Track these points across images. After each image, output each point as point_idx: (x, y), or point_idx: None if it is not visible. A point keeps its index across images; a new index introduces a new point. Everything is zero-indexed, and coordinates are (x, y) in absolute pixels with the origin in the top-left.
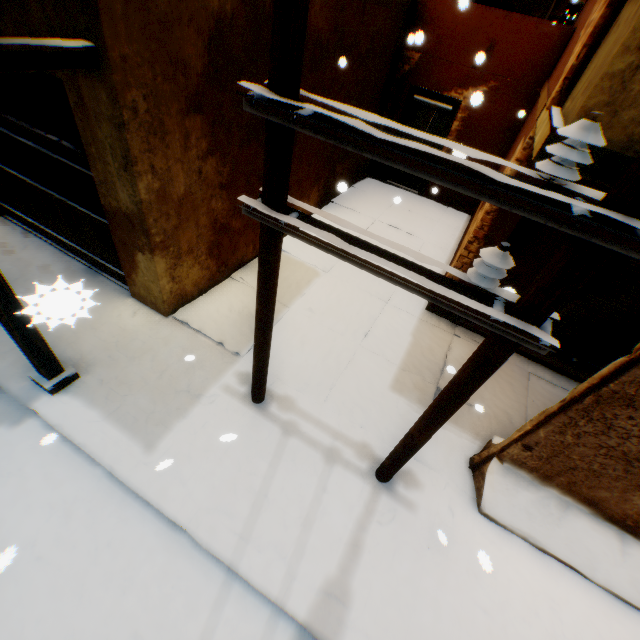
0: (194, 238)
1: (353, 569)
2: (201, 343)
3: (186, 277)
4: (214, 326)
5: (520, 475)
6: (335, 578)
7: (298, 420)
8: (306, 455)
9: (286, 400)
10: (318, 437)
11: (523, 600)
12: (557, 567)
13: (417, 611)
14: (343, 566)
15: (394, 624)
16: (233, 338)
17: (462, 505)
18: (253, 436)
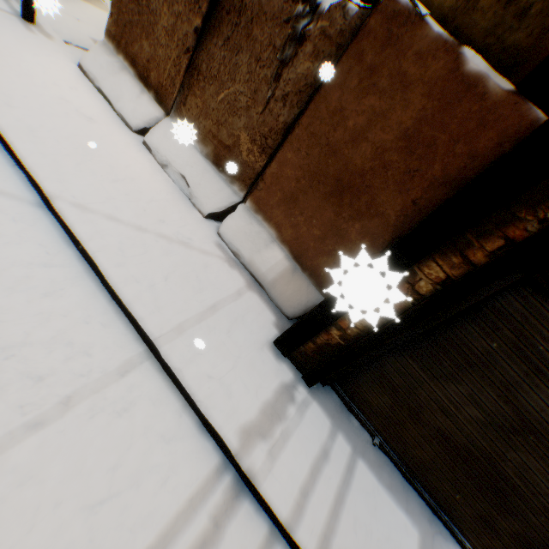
0: None
1: None
2: None
3: None
4: None
5: (110, 49)
6: None
7: None
8: None
9: None
10: None
11: (56, 76)
12: (101, 97)
13: None
14: None
15: None
16: None
17: (71, 59)
18: None
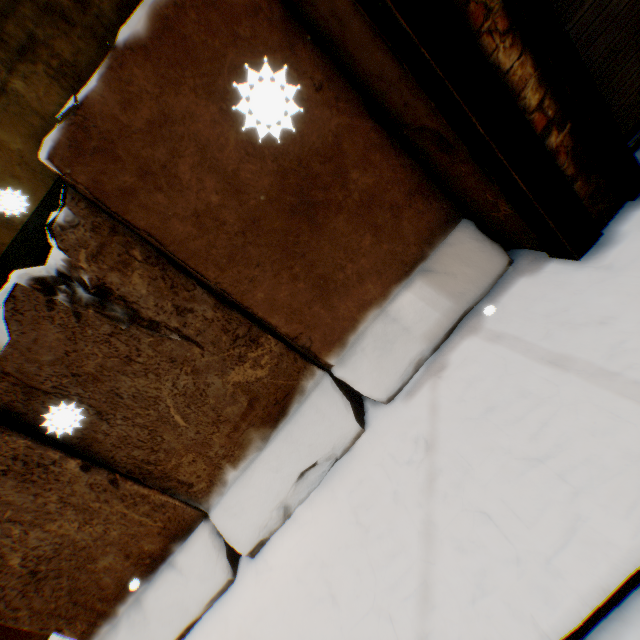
0: None
1: None
2: None
3: None
4: None
5: (108, 630)
6: None
7: None
8: None
9: None
10: None
11: None
12: None
13: None
14: None
15: None
16: None
17: None
18: None
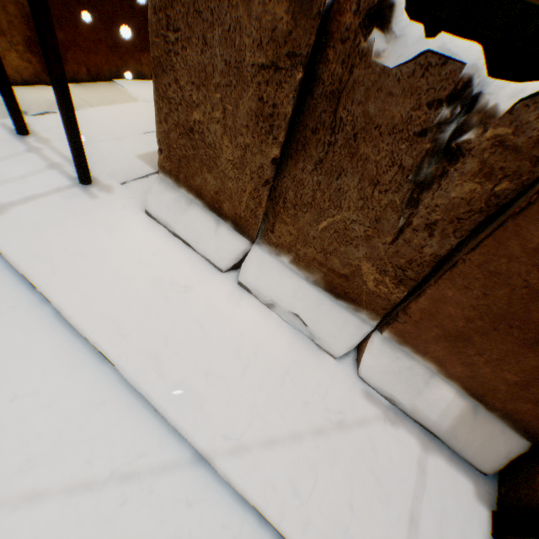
0: (6, 23)
1: (20, 204)
2: (4, 103)
3: (5, 59)
4: (21, 98)
5: (169, 183)
6: (2, 203)
7: (46, 148)
8: (36, 161)
9: (46, 139)
10: (54, 158)
11: (136, 247)
12: (179, 244)
13: (50, 229)
14: (14, 202)
15: (27, 228)
16: (31, 106)
17: (135, 207)
18: (3, 144)
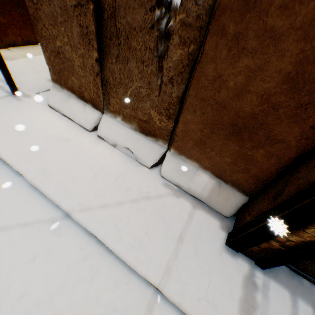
0: None
1: None
2: None
3: None
4: None
5: (58, 88)
6: None
7: None
8: None
9: None
10: None
11: (41, 122)
12: (66, 119)
13: None
14: None
15: None
16: None
17: (43, 104)
18: None
